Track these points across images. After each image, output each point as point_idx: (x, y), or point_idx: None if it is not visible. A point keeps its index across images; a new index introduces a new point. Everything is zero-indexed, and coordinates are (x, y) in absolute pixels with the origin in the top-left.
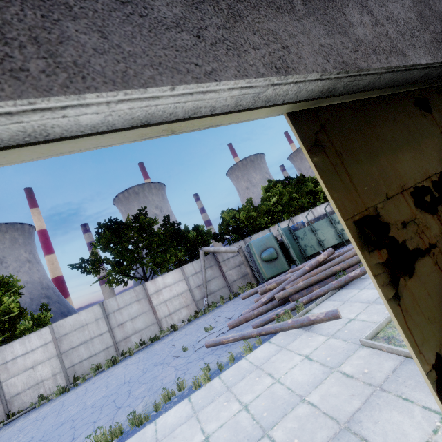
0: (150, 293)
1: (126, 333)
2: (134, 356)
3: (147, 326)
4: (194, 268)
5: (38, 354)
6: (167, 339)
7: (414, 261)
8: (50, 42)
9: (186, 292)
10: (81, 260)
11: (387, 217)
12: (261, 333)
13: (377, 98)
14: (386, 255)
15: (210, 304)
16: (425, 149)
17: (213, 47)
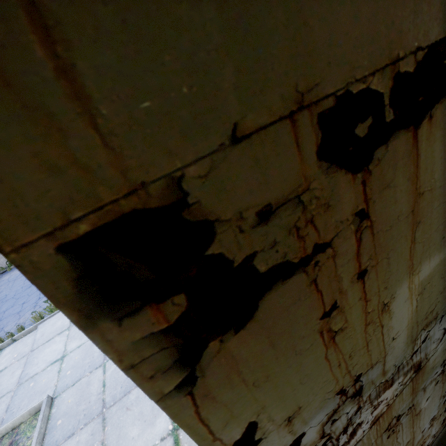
0: None
1: None
2: None
3: None
4: None
5: None
6: None
7: (262, 294)
8: None
9: None
10: None
11: (213, 205)
12: None
13: None
14: (181, 307)
15: None
16: None
17: None
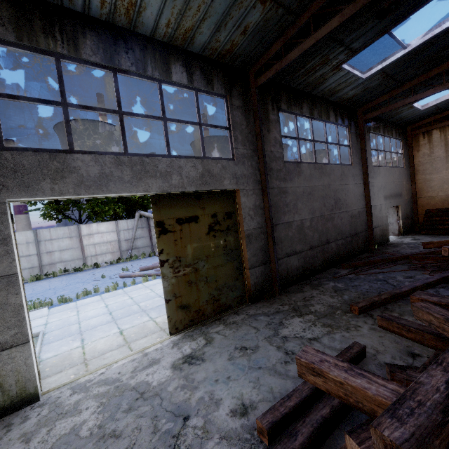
0: (83, 234)
1: (53, 260)
2: (57, 277)
3: (73, 259)
4: (127, 225)
5: None
6: (89, 271)
7: (168, 232)
8: (107, 186)
9: (115, 242)
10: None
11: (166, 222)
12: (158, 274)
13: (181, 194)
14: (161, 229)
15: (132, 256)
16: (189, 210)
17: (133, 187)
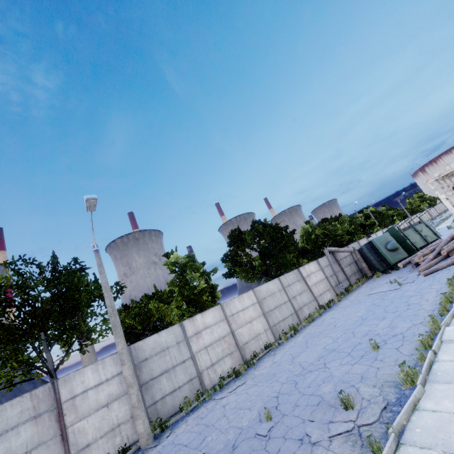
0: (304, 276)
1: (299, 305)
2: (324, 314)
3: (310, 301)
4: (324, 262)
5: (251, 311)
6: (343, 303)
7: None
8: None
9: (325, 279)
10: (234, 252)
11: None
12: None
13: None
14: None
15: (346, 289)
16: None
17: None
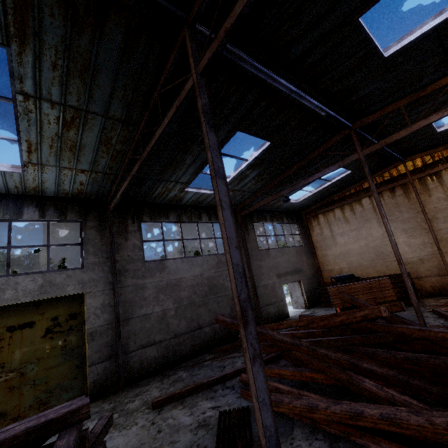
0: None
1: None
2: None
3: None
4: None
5: None
6: None
7: None
8: None
9: None
10: None
11: None
12: None
13: (18, 304)
14: None
15: None
16: (25, 317)
17: None
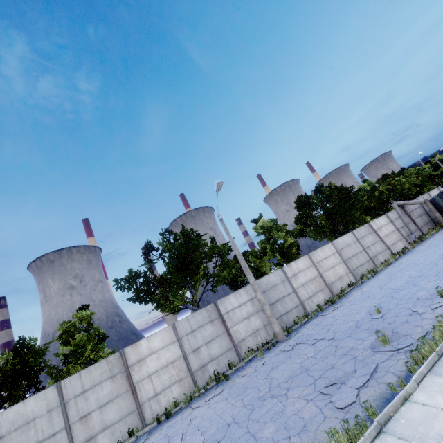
0: (375, 229)
1: (373, 253)
2: (400, 259)
3: (383, 250)
4: (394, 216)
5: (332, 259)
6: (419, 248)
7: None
8: None
9: (396, 231)
10: (305, 214)
11: None
12: None
13: None
14: None
15: (418, 238)
16: None
17: None
